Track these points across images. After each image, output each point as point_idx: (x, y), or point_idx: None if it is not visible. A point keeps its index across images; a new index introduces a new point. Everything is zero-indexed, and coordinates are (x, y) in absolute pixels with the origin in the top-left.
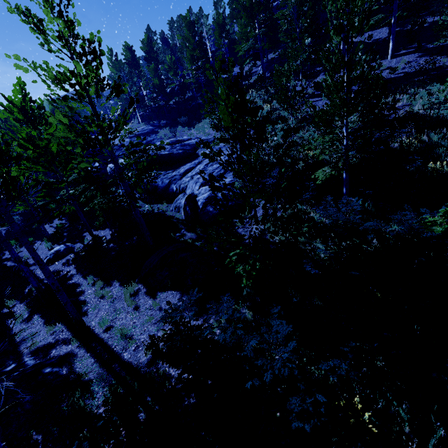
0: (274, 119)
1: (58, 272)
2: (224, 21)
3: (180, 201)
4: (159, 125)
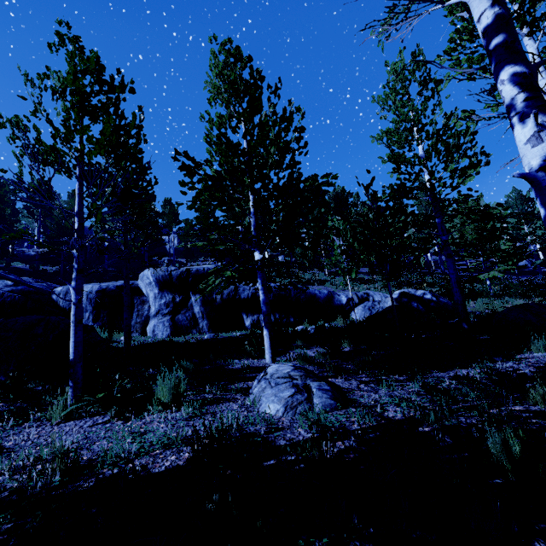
0: (317, 281)
1: (436, 390)
2: (177, 212)
3: (382, 306)
4: (58, 282)
